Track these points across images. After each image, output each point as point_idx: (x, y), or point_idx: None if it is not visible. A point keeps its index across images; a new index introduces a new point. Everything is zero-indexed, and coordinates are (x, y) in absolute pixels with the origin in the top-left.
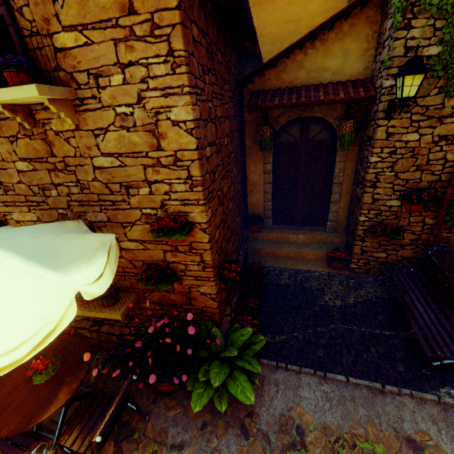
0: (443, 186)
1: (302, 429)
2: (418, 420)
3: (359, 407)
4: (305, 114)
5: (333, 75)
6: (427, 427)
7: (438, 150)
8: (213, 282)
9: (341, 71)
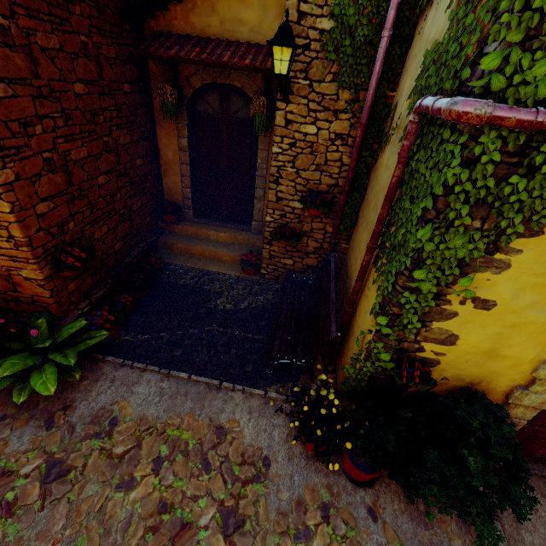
0: (340, 193)
1: (117, 420)
2: (237, 411)
3: (188, 401)
4: (221, 79)
5: (251, 33)
6: (241, 417)
7: (335, 149)
8: (35, 265)
9: (260, 29)
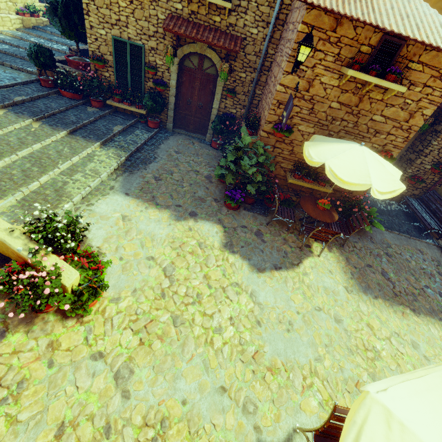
0: None
1: (389, 244)
2: (421, 246)
3: (403, 241)
4: None
5: None
6: (423, 248)
7: None
8: None
9: None
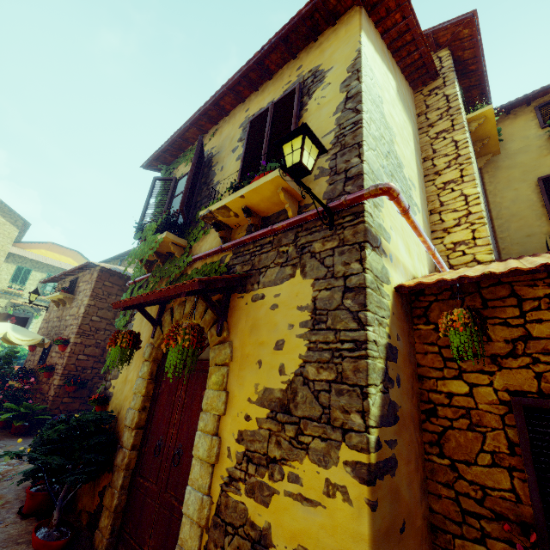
0: None
1: (1, 448)
2: None
3: None
4: None
5: None
6: None
7: None
8: (60, 377)
9: None
